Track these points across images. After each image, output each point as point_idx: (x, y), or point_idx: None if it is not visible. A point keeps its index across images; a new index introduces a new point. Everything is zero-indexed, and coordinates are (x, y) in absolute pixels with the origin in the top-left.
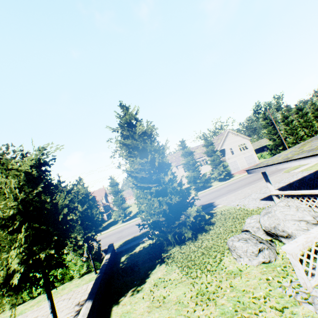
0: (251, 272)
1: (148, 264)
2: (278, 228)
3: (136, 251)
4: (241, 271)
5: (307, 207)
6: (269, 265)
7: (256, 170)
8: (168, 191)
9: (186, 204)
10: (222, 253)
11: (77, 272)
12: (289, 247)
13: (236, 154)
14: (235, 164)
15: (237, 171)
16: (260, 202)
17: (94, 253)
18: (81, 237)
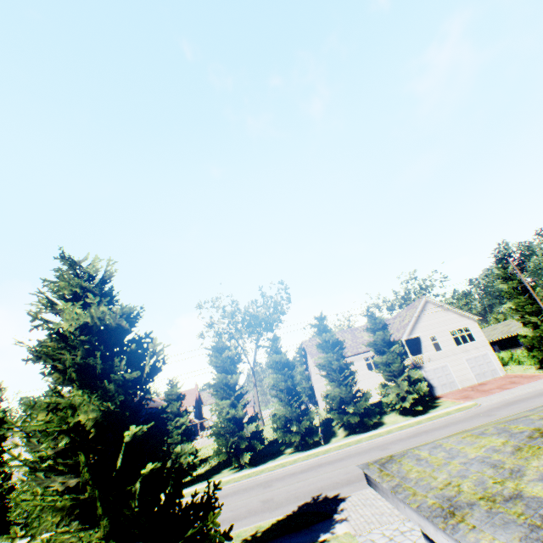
0: None
1: None
2: None
3: None
4: None
5: None
6: None
7: (379, 486)
8: (100, 510)
9: None
10: None
11: None
12: None
13: (446, 351)
14: (446, 373)
15: (450, 389)
16: None
17: None
18: None
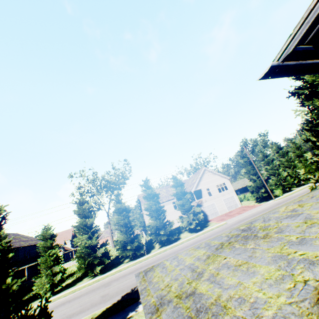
0: None
1: None
2: None
3: None
4: None
5: None
6: None
7: None
8: None
9: None
10: None
11: None
12: None
13: (214, 196)
14: (213, 207)
15: (215, 216)
16: None
17: None
18: None
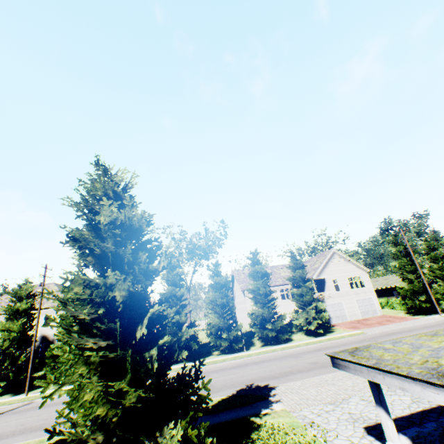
0: None
1: None
2: None
3: None
4: None
5: None
6: None
7: (351, 366)
8: (127, 366)
9: (179, 403)
10: None
11: None
12: None
13: (343, 292)
14: (340, 308)
15: (341, 321)
16: (362, 441)
17: None
18: None
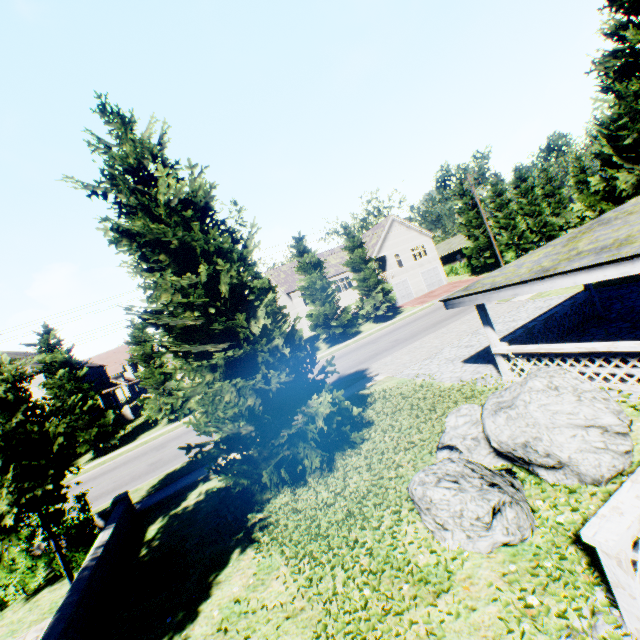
0: (477, 577)
1: (213, 549)
2: (536, 449)
3: (188, 505)
4: (450, 572)
5: (597, 390)
6: (519, 549)
7: (466, 300)
8: (260, 359)
9: (307, 385)
10: (397, 512)
11: (18, 587)
12: (609, 535)
13: (407, 267)
14: (405, 286)
15: (408, 300)
16: (463, 369)
17: (68, 531)
18: (14, 503)
